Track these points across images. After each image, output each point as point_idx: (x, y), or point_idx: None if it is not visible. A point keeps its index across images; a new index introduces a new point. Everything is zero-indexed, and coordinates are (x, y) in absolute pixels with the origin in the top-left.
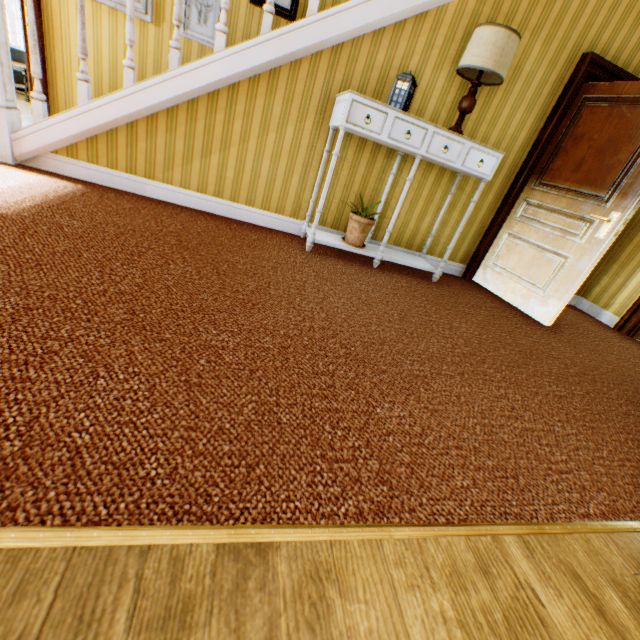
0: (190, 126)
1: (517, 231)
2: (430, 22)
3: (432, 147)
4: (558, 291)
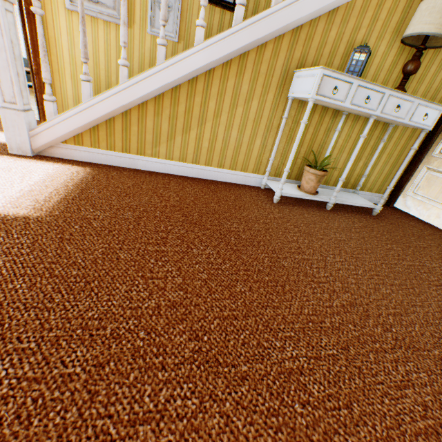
0: (173, 109)
1: (437, 166)
2: None
3: (386, 107)
4: None
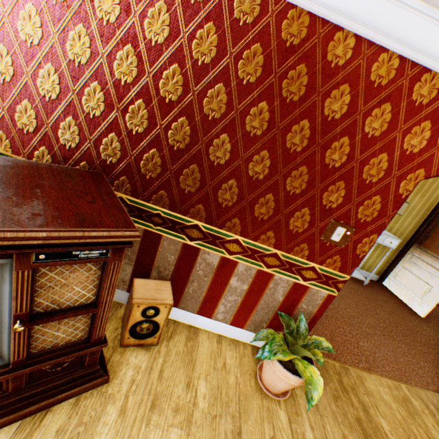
0: None
1: (407, 266)
2: None
3: None
4: (427, 301)
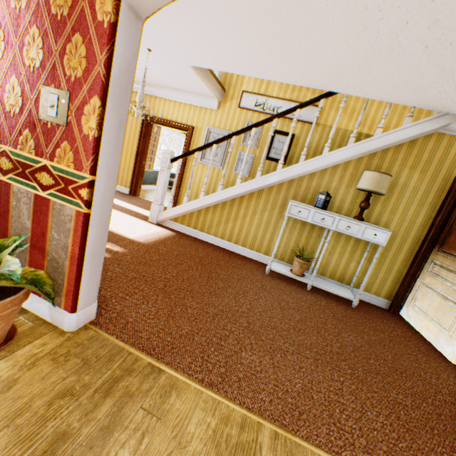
0: (222, 211)
1: (428, 281)
2: (341, 168)
3: (339, 226)
4: None
